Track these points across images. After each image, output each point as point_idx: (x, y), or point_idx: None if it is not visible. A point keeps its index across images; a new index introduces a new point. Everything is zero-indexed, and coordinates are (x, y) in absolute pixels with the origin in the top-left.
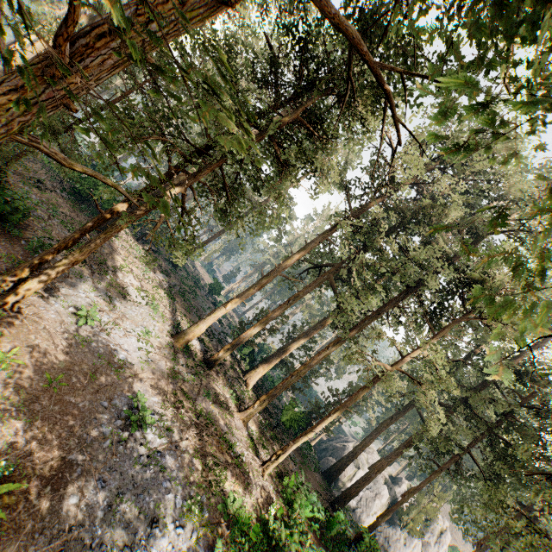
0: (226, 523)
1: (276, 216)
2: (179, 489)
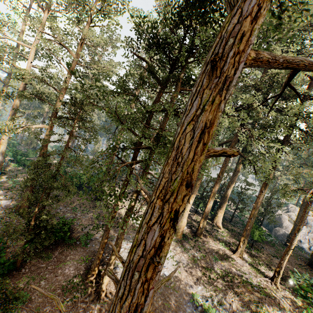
0: None
1: None
2: None
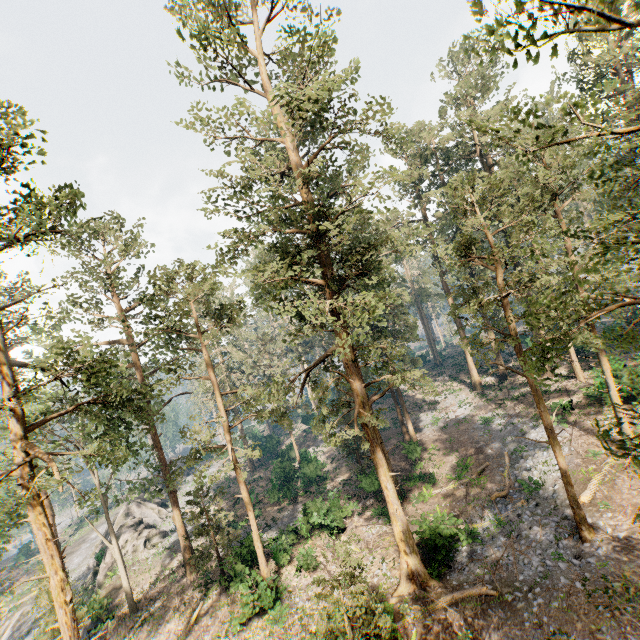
0: (561, 412)
1: (413, 323)
2: (526, 422)
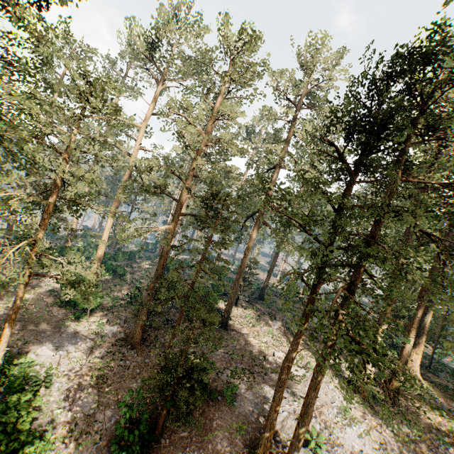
0: None
1: None
2: None
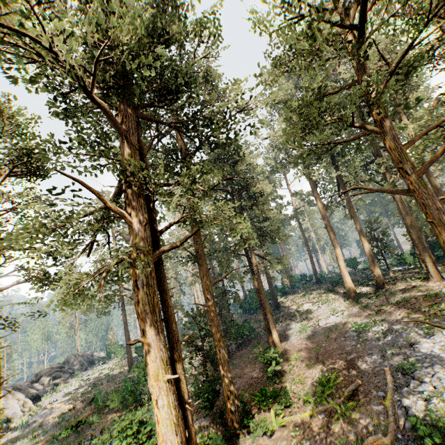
0: None
1: (276, 216)
2: (413, 328)
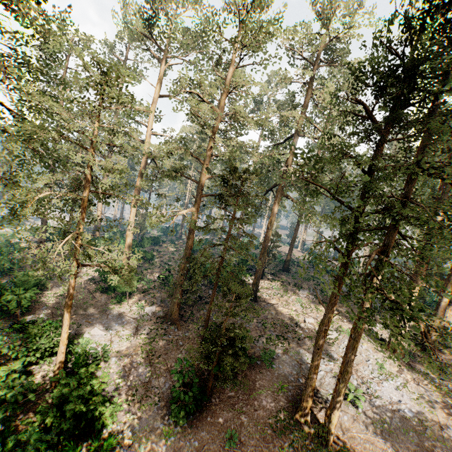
0: None
1: None
2: None
